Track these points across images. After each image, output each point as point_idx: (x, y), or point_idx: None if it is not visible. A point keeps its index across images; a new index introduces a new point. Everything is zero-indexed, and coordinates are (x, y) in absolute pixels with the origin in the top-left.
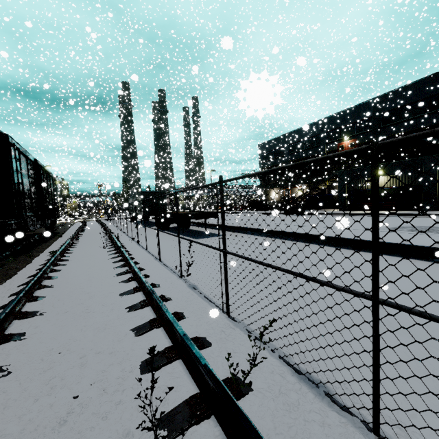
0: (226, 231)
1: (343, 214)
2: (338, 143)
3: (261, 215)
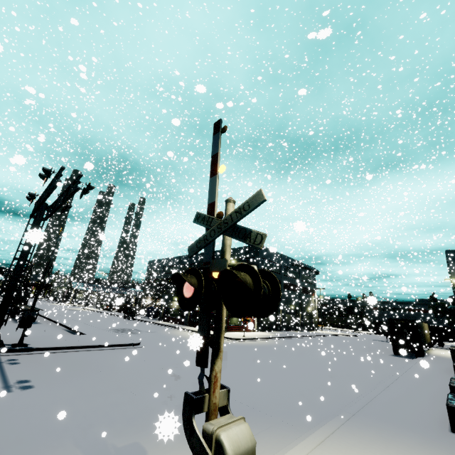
0: (48, 322)
1: (149, 322)
2: None
3: (110, 317)
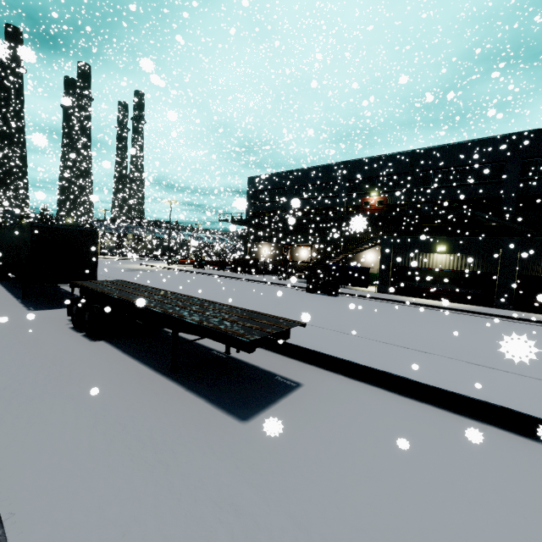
0: (274, 353)
1: (400, 302)
2: (363, 198)
3: (268, 288)
